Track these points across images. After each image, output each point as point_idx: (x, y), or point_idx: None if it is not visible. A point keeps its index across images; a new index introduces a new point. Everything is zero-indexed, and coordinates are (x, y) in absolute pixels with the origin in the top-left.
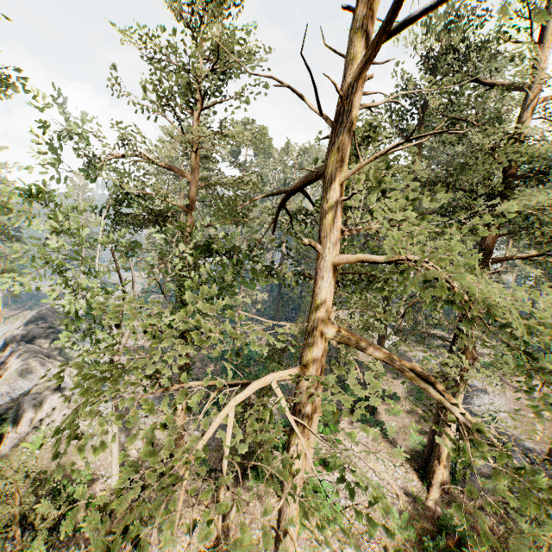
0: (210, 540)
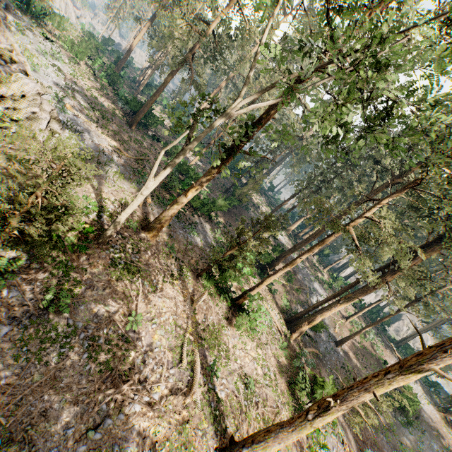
0: (183, 310)
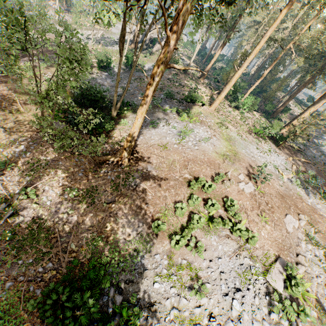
0: (208, 93)
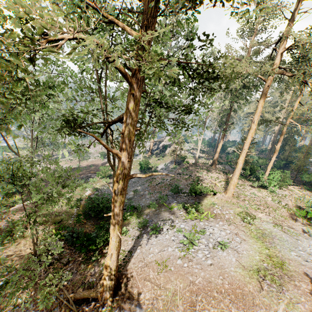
0: (222, 178)
